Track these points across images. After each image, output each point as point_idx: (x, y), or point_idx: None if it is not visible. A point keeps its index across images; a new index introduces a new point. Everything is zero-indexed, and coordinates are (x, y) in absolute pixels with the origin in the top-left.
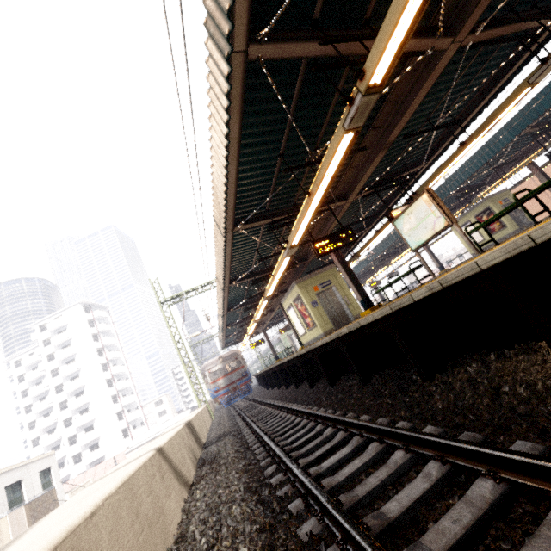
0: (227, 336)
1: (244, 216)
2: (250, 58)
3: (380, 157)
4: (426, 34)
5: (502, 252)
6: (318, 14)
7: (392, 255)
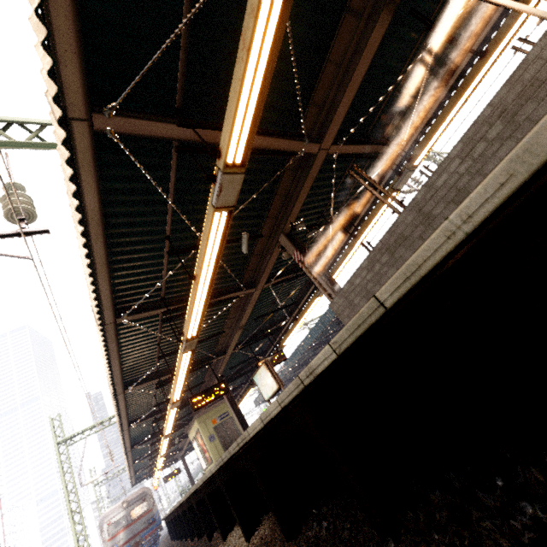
0: (138, 470)
1: (136, 377)
2: (118, 322)
3: (240, 332)
4: (240, 286)
5: (208, 472)
6: (163, 295)
7: (304, 365)
